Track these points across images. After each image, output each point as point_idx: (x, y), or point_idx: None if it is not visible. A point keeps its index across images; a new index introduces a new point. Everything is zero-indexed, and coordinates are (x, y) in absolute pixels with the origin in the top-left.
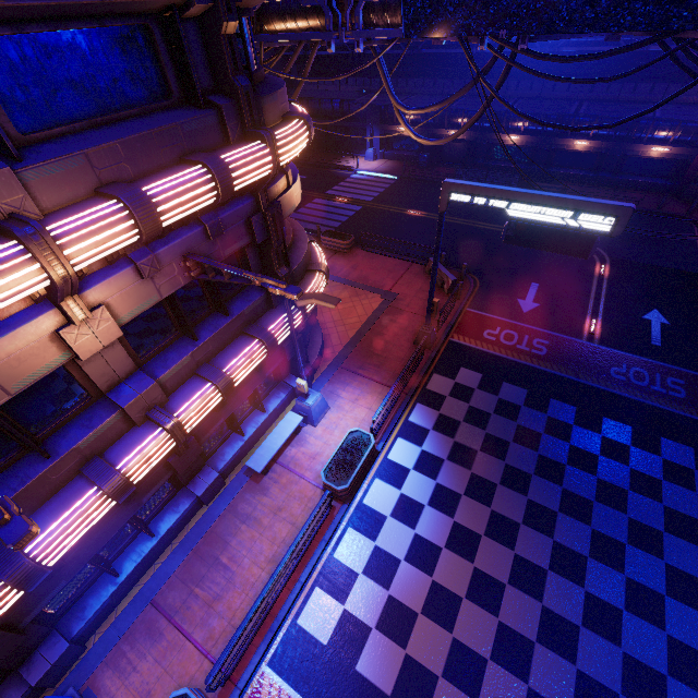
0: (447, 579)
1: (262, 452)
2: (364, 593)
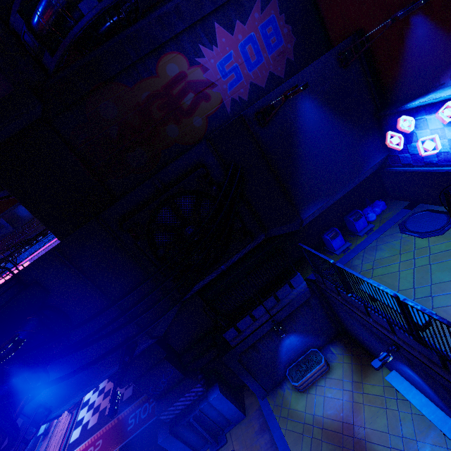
0: (108, 388)
1: (42, 428)
2: (87, 416)
